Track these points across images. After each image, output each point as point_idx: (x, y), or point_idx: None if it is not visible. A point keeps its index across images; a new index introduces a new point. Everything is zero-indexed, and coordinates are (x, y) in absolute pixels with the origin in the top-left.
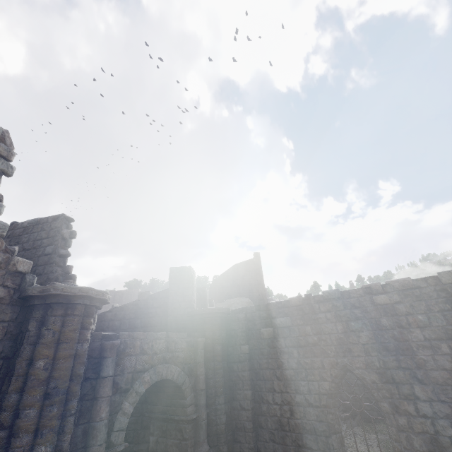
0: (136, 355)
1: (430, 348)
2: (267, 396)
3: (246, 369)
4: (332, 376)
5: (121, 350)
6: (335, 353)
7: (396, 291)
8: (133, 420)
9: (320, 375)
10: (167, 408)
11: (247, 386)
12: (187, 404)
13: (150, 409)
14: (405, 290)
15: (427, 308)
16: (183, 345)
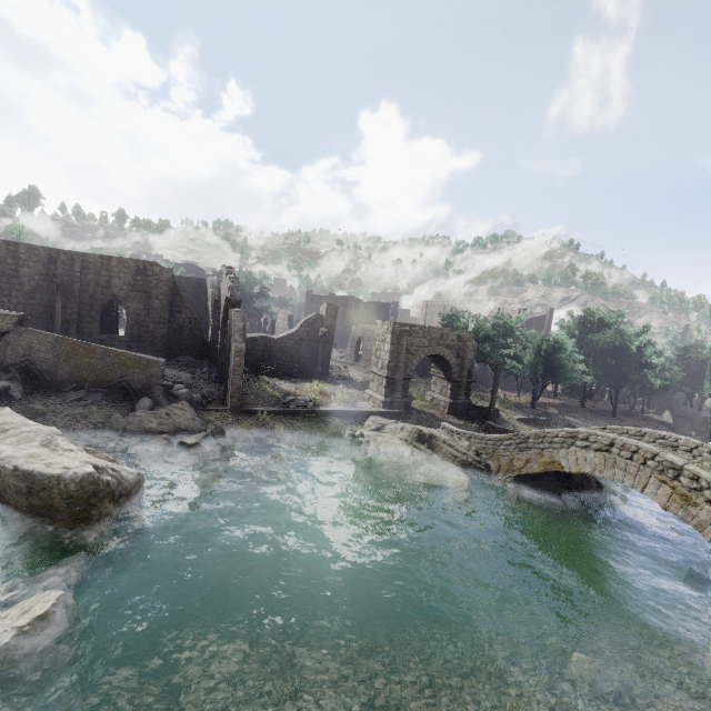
0: None
1: (30, 278)
2: None
3: None
4: None
5: None
6: None
7: (25, 248)
8: None
9: None
10: None
11: None
12: None
13: None
14: (30, 249)
15: (38, 261)
16: None
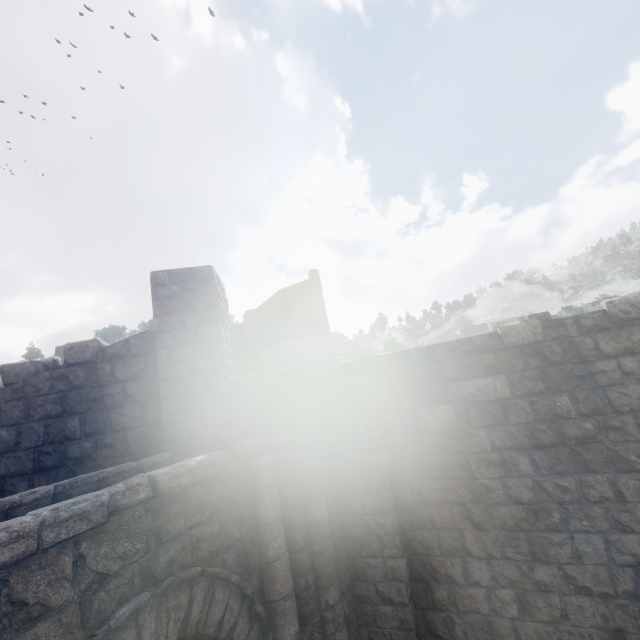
0: None
1: None
2: (447, 567)
3: (389, 508)
4: None
5: None
6: None
7: None
8: None
9: (612, 518)
10: None
11: (394, 550)
12: None
13: None
14: None
15: None
16: (218, 495)
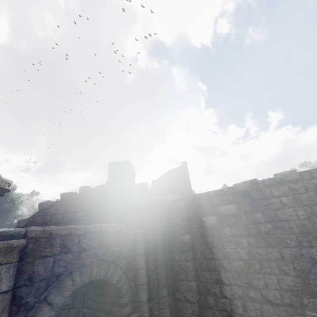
0: (55, 255)
1: None
2: (213, 288)
3: (189, 259)
4: (296, 269)
5: (29, 251)
6: (298, 242)
7: None
8: (75, 312)
9: (280, 268)
10: (105, 306)
11: (191, 277)
12: (126, 303)
13: (89, 304)
14: None
15: None
16: (121, 238)
